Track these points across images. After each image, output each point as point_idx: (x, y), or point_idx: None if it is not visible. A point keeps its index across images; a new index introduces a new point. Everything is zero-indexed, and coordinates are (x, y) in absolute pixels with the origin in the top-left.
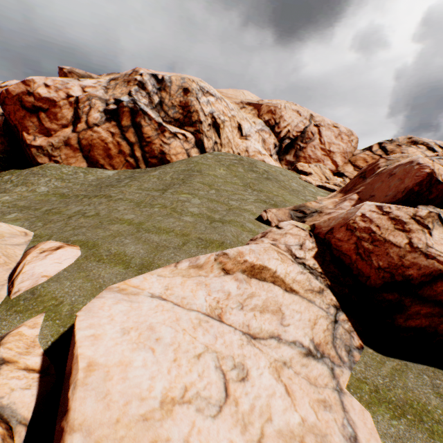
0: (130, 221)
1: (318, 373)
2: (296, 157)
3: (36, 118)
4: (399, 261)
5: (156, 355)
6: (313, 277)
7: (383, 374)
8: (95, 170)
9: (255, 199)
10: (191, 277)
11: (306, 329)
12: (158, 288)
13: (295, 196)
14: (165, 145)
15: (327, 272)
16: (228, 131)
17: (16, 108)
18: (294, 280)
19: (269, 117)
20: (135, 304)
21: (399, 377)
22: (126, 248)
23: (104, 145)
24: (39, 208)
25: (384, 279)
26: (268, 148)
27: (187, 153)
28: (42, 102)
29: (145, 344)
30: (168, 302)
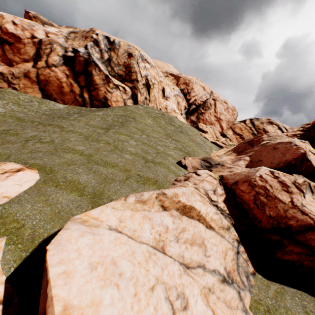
0: (81, 152)
1: (231, 296)
2: (197, 118)
3: (0, 48)
4: (284, 213)
5: (121, 291)
6: (223, 217)
7: (270, 296)
8: (48, 102)
9: (174, 147)
10: (138, 211)
11: (221, 259)
12: (113, 221)
13: (200, 148)
14: (109, 93)
15: (232, 214)
16: (155, 91)
17: None
18: (212, 219)
19: (184, 87)
20: (97, 236)
21: (280, 299)
22: (79, 176)
23: (58, 83)
24: None
25: (272, 225)
26: (180, 109)
27: (124, 102)
28: (8, 36)
29: (110, 280)
30: (123, 235)
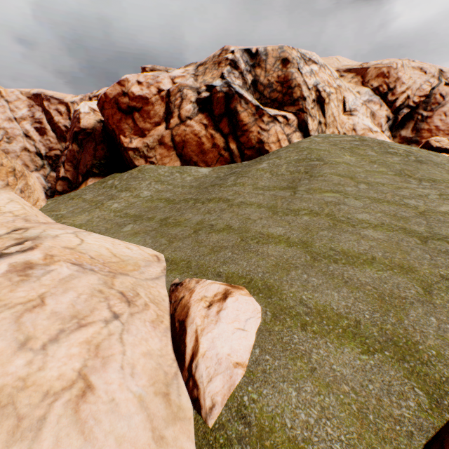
0: (284, 238)
1: None
2: (416, 131)
3: (130, 120)
4: None
5: None
6: None
7: None
8: (189, 169)
9: (439, 194)
10: None
11: None
12: None
13: None
14: (263, 132)
15: None
16: (333, 106)
17: (113, 111)
18: None
19: (379, 82)
20: None
21: None
22: (324, 296)
23: (197, 139)
24: (151, 218)
25: None
26: (379, 123)
27: (287, 139)
28: (136, 102)
29: None
30: None
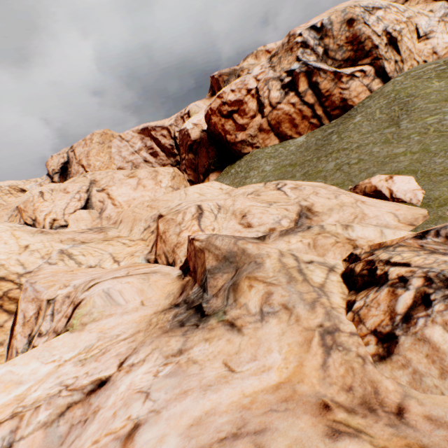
0: (407, 152)
1: None
2: None
3: (231, 121)
4: None
5: None
6: None
7: None
8: (287, 142)
9: None
10: None
11: None
12: None
13: None
14: (344, 91)
15: None
16: (406, 40)
17: (217, 120)
18: None
19: None
20: None
21: None
22: (447, 163)
23: (288, 118)
24: (292, 176)
25: None
26: None
27: (367, 89)
28: (233, 106)
29: None
30: None
